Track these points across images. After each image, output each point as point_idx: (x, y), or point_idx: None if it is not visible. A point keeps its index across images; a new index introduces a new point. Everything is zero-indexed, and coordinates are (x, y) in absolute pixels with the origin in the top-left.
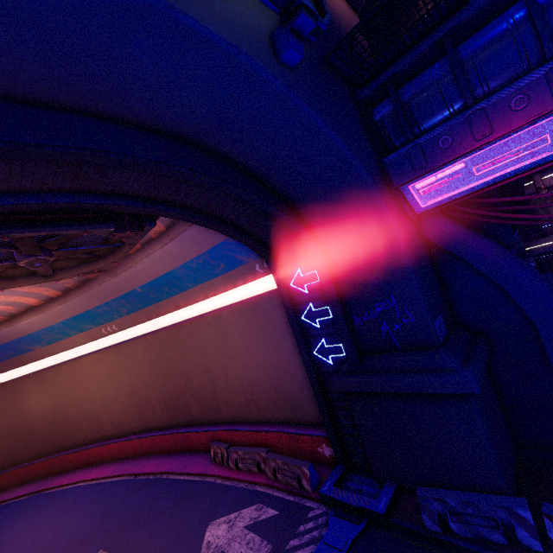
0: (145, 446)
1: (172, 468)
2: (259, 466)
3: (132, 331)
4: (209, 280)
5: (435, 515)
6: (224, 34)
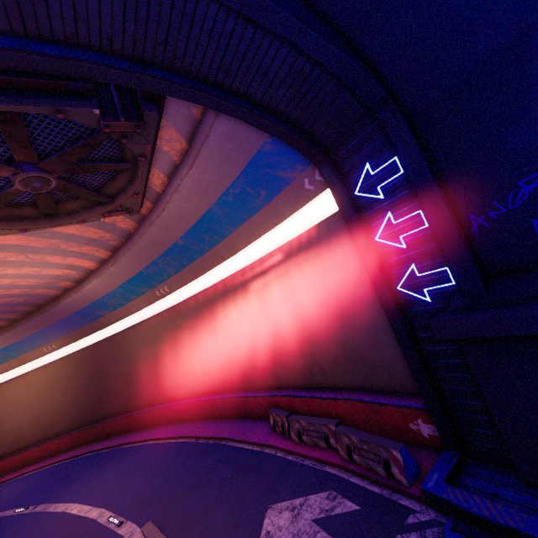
0: (206, 409)
1: (230, 434)
2: (328, 441)
3: (184, 292)
4: (250, 217)
5: None
6: None
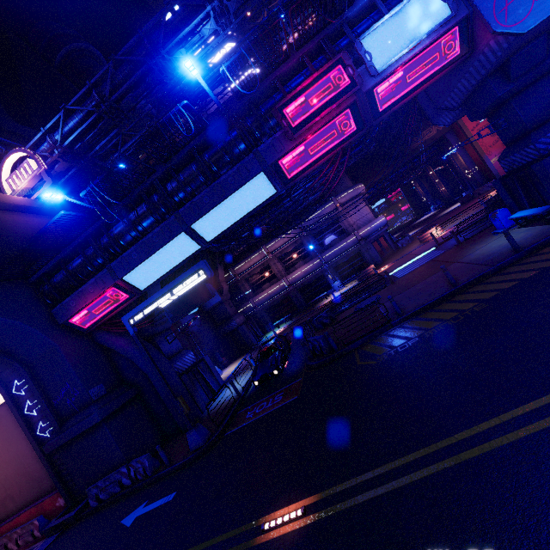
0: None
1: None
2: (8, 547)
3: None
4: None
5: (94, 496)
6: None
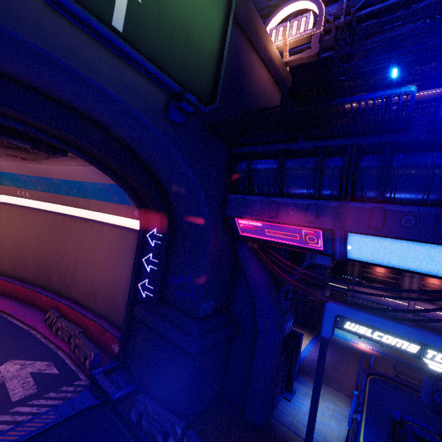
0: (6, 288)
1: (14, 313)
2: (71, 338)
3: (40, 203)
4: (105, 201)
5: (138, 412)
6: (122, 95)
